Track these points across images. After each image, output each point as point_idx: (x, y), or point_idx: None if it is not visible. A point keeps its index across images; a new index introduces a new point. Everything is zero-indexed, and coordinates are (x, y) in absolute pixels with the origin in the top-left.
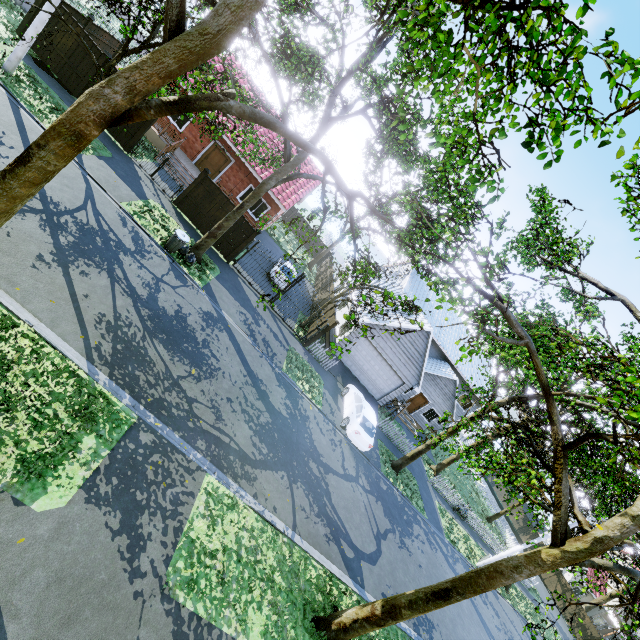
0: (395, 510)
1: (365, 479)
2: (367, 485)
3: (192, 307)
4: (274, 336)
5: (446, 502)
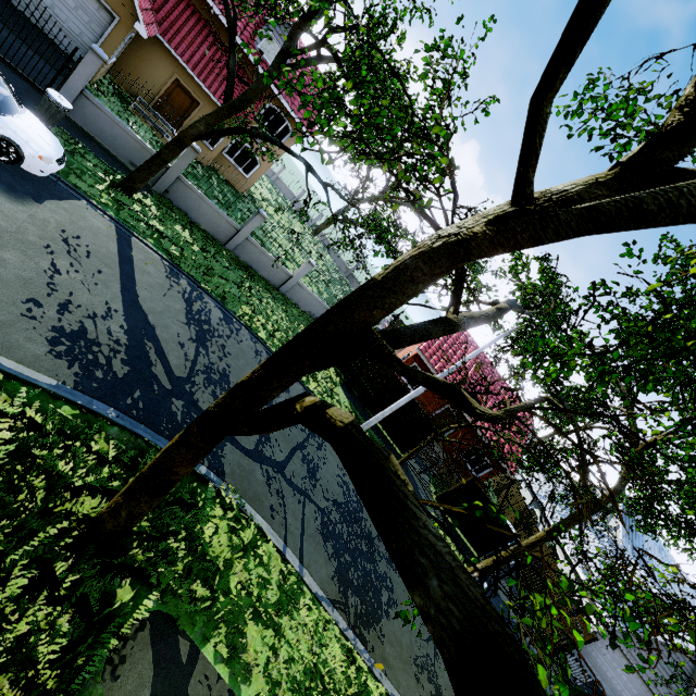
0: None
1: None
2: None
3: None
4: None
5: None
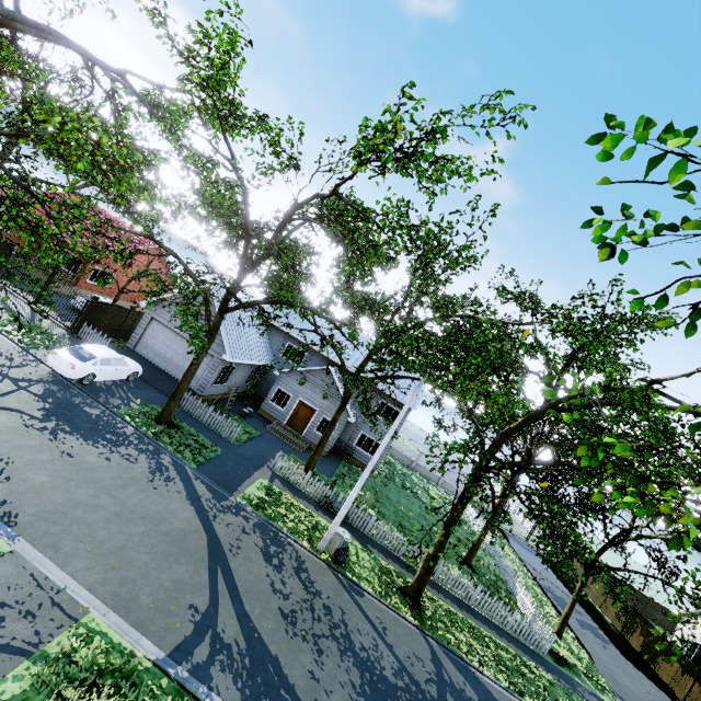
0: (89, 424)
1: (43, 389)
2: (38, 391)
3: None
4: (8, 310)
5: (306, 495)
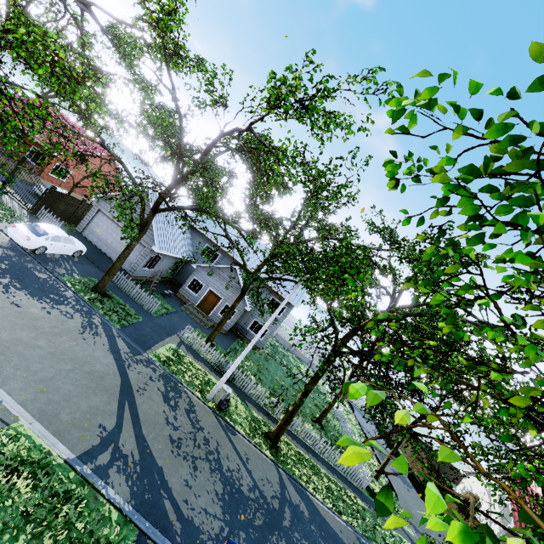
0: (36, 285)
1: (1, 253)
2: None
3: None
4: None
5: (204, 360)
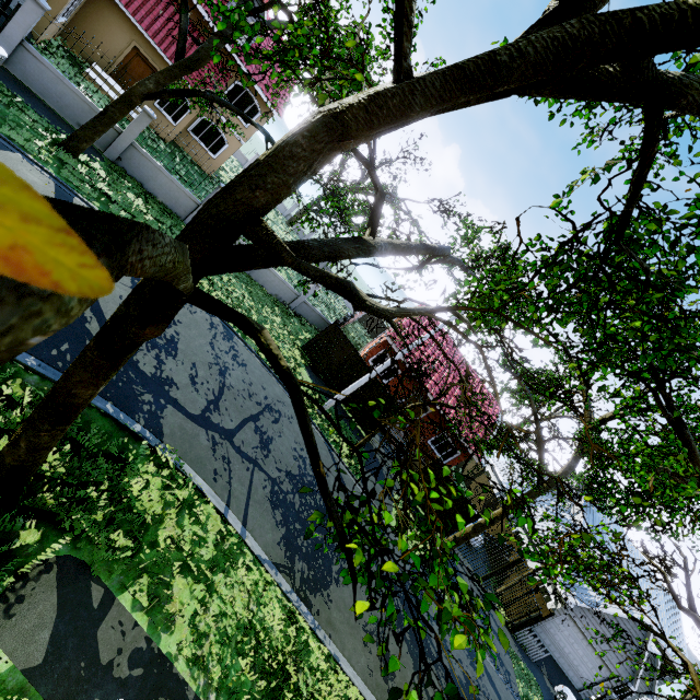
0: None
1: None
2: None
3: (462, 651)
4: (497, 638)
5: None
